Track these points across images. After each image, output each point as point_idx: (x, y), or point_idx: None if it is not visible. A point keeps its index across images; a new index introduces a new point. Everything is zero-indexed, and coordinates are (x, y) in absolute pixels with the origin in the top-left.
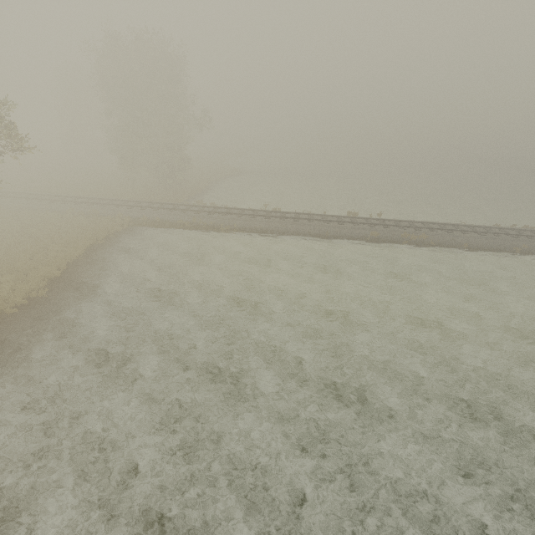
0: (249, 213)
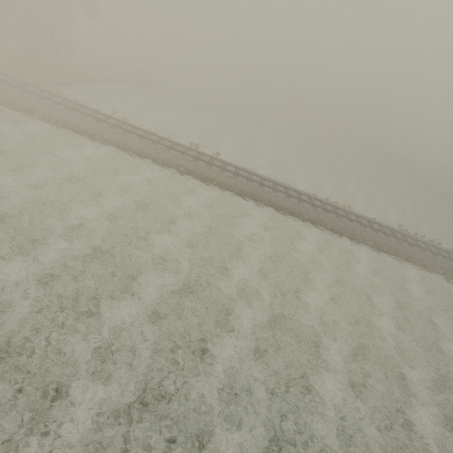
0: (85, 111)
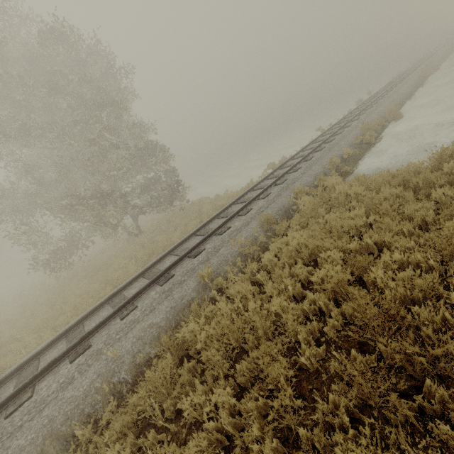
0: (344, 122)
